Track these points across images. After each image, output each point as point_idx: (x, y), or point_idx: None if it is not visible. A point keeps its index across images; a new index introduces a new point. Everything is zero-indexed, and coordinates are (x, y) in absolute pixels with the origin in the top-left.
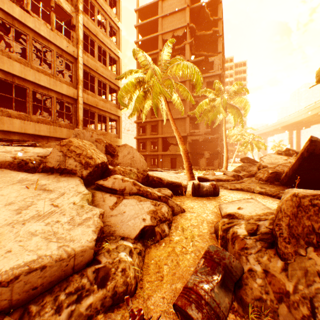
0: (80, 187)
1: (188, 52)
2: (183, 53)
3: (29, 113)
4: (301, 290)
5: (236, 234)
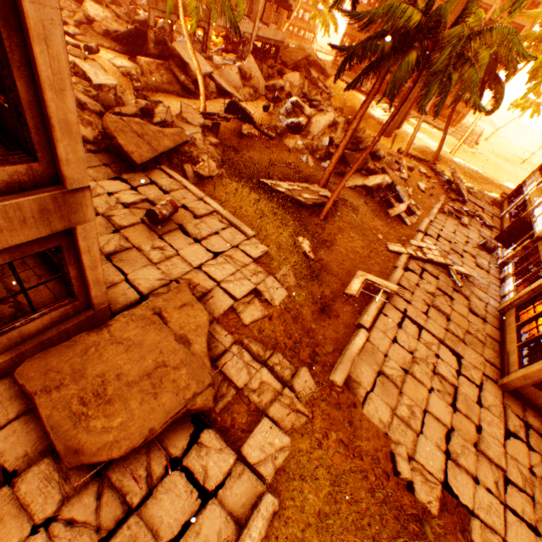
0: (76, 59)
1: None
2: None
3: None
4: (151, 83)
5: (134, 74)
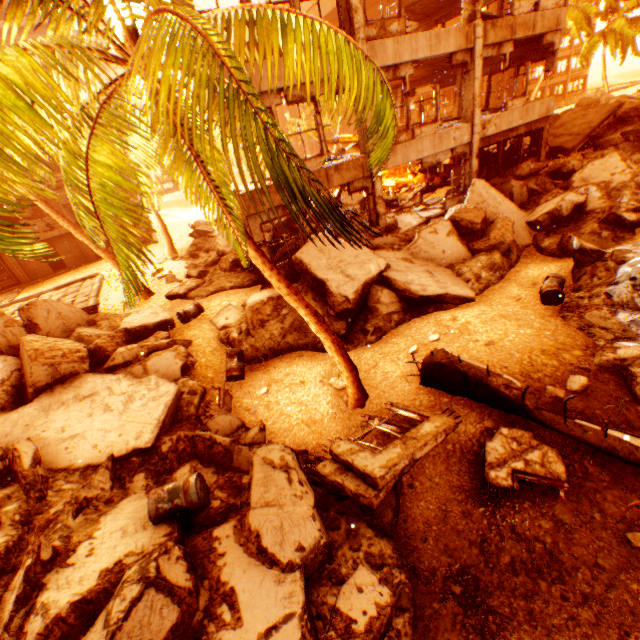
0: (109, 377)
1: None
2: None
3: None
4: (261, 344)
5: (234, 337)
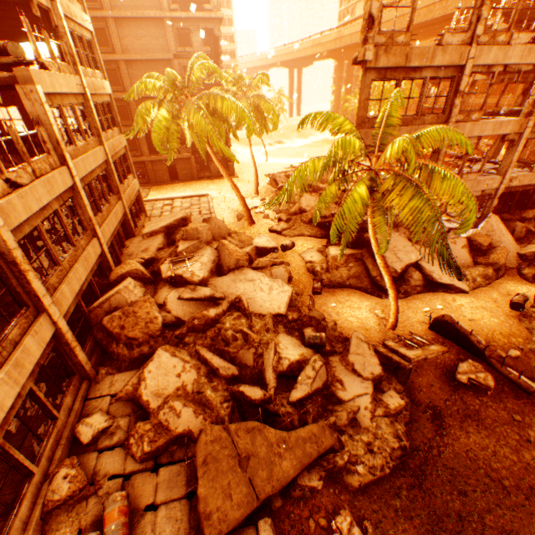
0: (258, 273)
1: None
2: None
3: (102, 211)
4: (334, 279)
5: (317, 270)
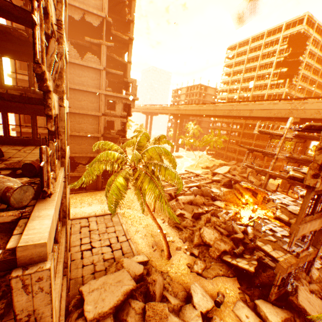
0: None
1: (105, 56)
2: (83, 32)
3: None
4: None
5: None
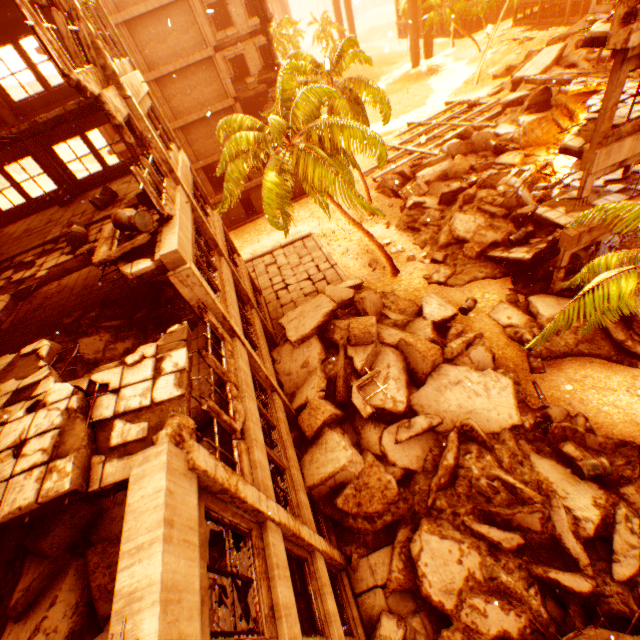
0: (460, 368)
1: None
2: None
3: (257, 346)
4: (556, 349)
5: (527, 339)
